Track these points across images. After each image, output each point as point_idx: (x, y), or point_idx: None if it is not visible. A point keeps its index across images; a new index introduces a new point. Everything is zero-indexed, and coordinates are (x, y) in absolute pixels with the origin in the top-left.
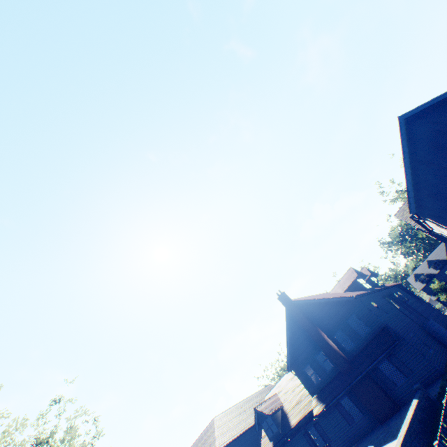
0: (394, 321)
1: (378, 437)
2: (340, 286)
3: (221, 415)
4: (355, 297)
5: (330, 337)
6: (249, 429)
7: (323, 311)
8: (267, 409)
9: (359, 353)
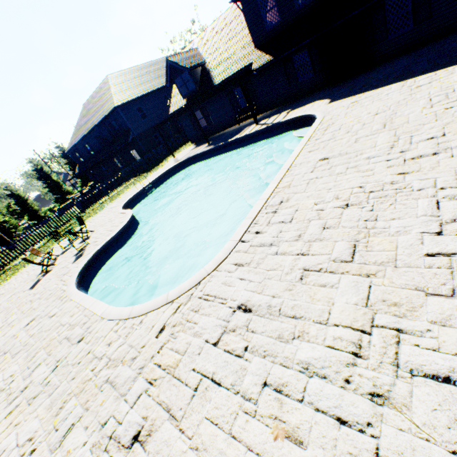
0: None
1: (336, 93)
2: None
3: (118, 75)
4: None
5: None
6: (155, 93)
7: None
8: (184, 63)
9: None
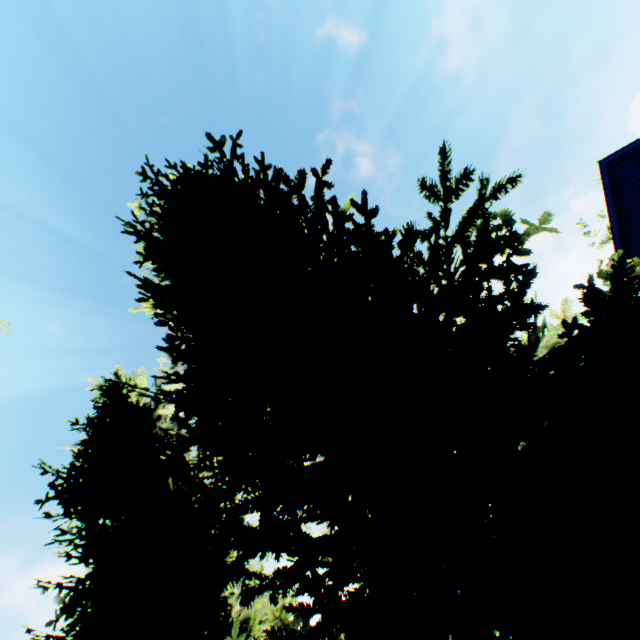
0: None
1: None
2: None
3: None
4: None
5: None
6: None
7: None
8: None
9: None
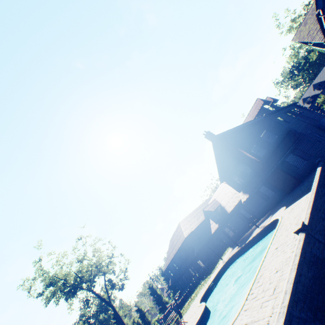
0: (296, 126)
1: (288, 201)
2: (250, 116)
3: (183, 220)
4: (264, 116)
5: (247, 152)
6: (202, 223)
7: (240, 136)
8: (211, 208)
9: (270, 155)
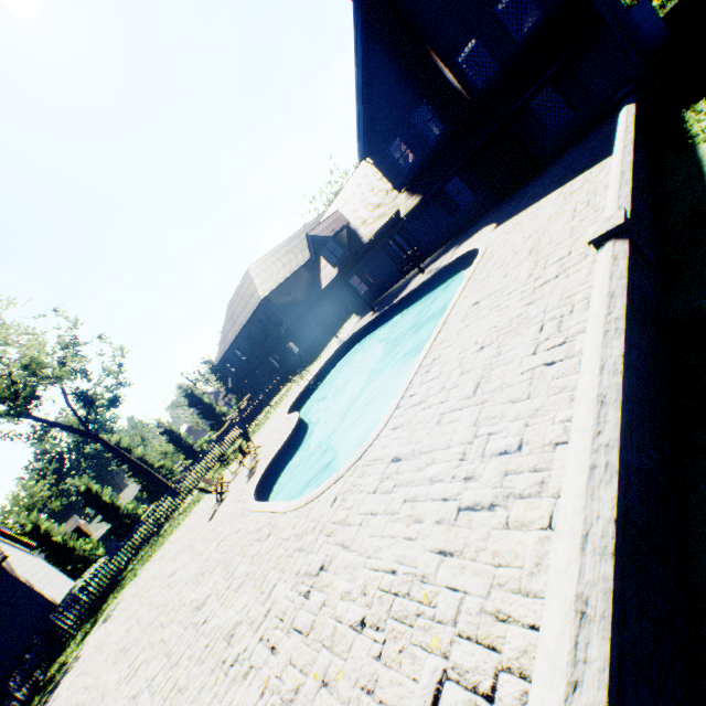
0: None
1: (503, 213)
2: None
3: (259, 264)
4: None
5: (448, 65)
6: (302, 269)
7: None
8: (326, 232)
9: (501, 85)
